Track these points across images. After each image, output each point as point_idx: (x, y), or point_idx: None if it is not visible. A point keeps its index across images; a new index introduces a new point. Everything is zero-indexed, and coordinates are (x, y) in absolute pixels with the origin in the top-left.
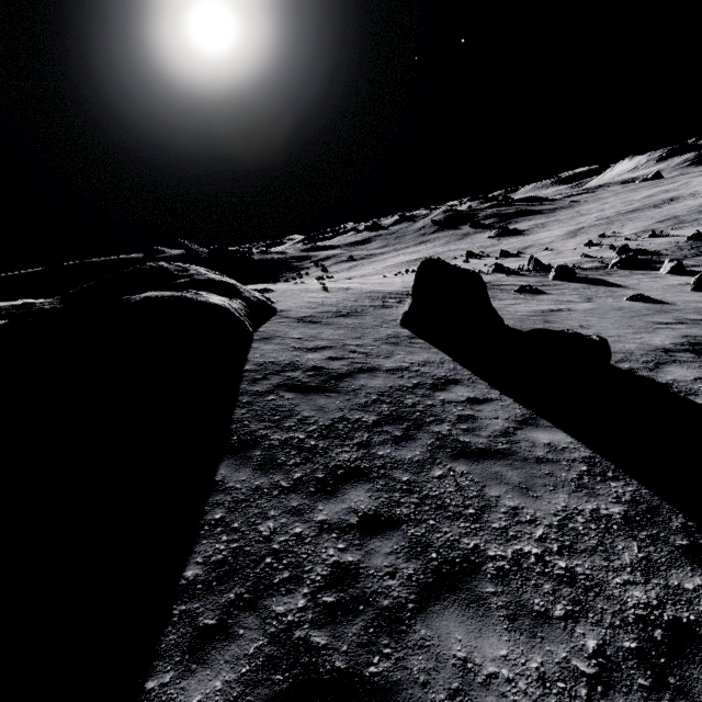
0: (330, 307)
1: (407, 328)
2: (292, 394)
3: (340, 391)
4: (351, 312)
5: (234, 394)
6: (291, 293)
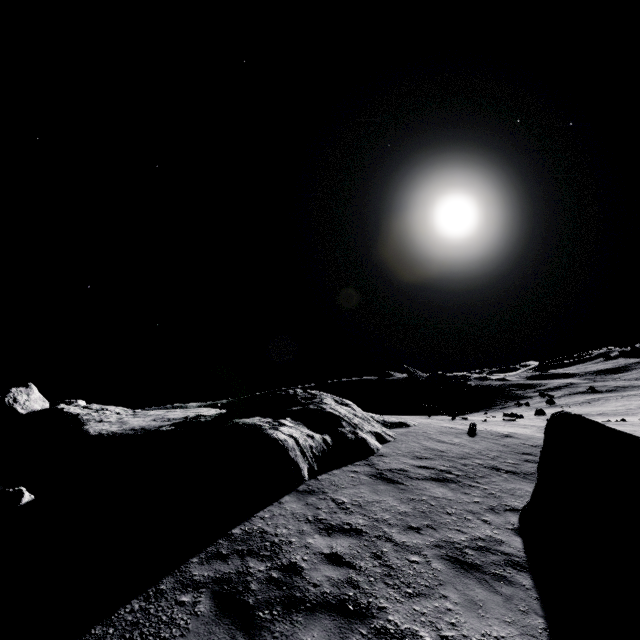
0: (443, 461)
1: (524, 535)
2: (209, 605)
3: (260, 638)
4: (463, 475)
5: (171, 568)
6: (422, 431)
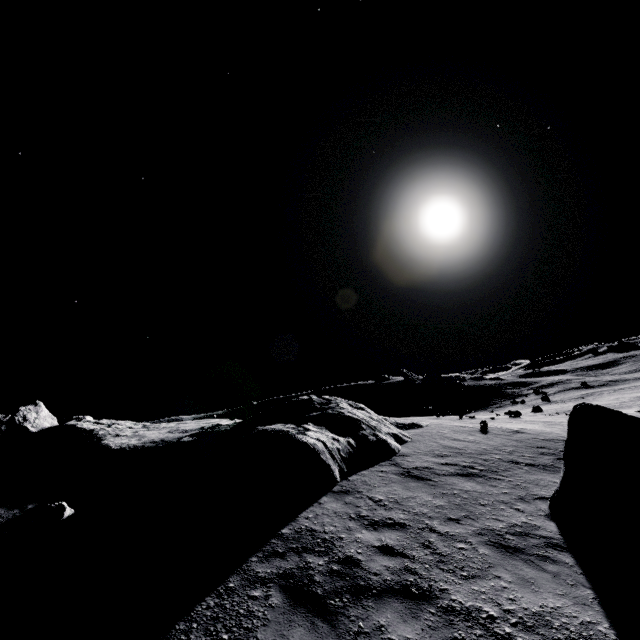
0: (464, 458)
1: (557, 520)
2: (281, 597)
3: (338, 623)
4: (486, 469)
5: (234, 567)
6: (436, 431)
